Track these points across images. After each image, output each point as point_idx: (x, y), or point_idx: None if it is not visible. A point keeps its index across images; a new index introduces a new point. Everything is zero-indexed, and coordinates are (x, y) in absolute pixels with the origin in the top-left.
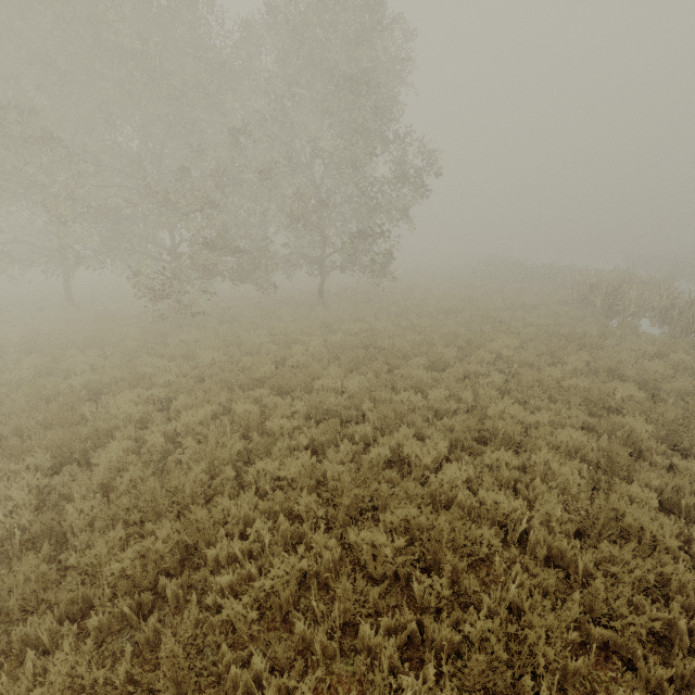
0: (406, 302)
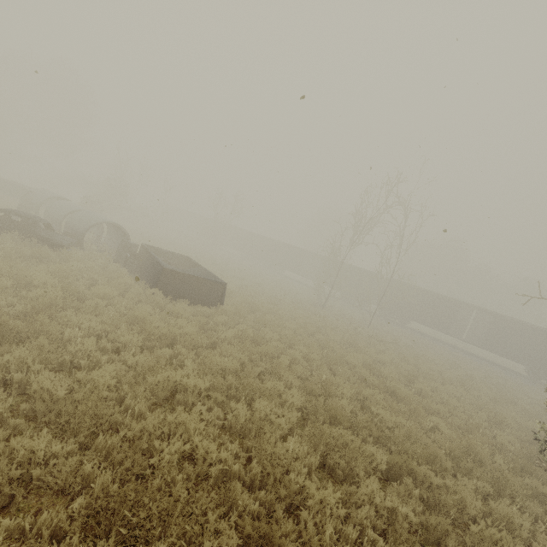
0: None
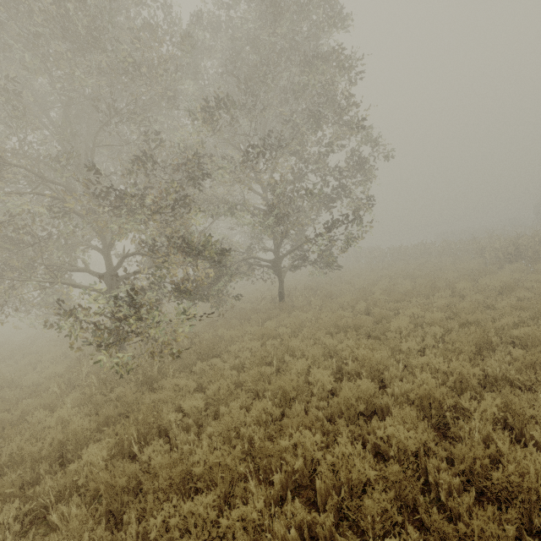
0: (372, 288)
